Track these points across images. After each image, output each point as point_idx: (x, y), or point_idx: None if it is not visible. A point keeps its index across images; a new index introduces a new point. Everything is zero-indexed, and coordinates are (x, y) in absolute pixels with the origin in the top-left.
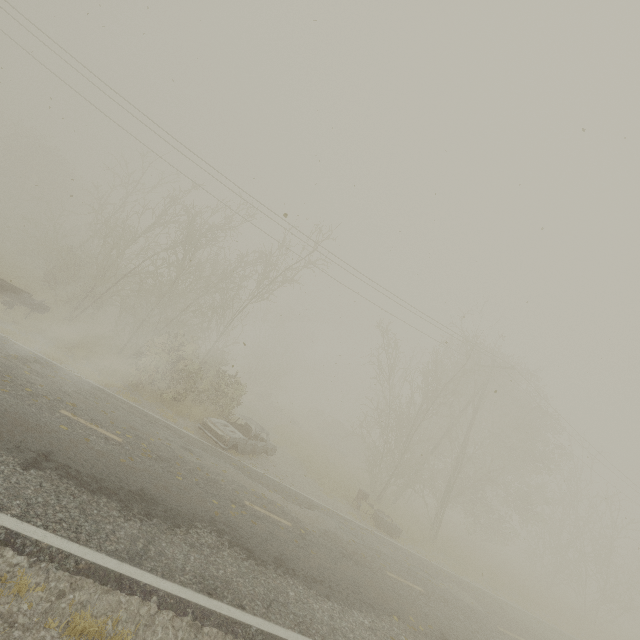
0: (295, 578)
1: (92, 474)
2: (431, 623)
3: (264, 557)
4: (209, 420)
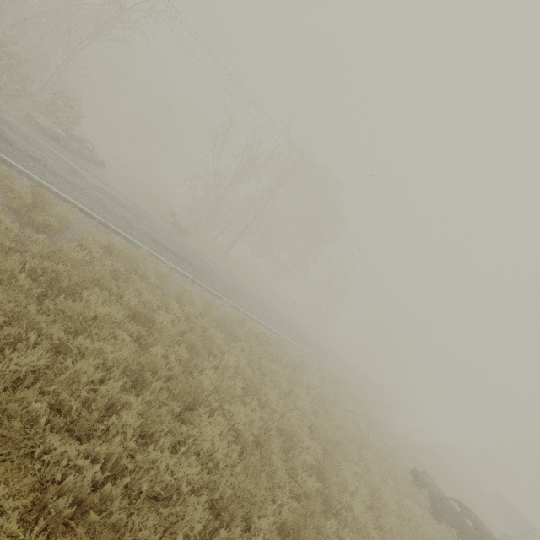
0: (43, 167)
1: None
2: (151, 234)
3: (22, 150)
4: (33, 112)
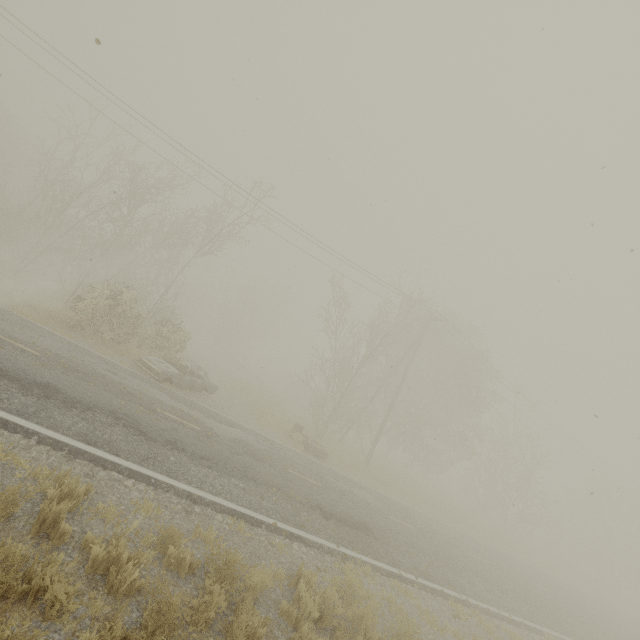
0: (182, 453)
1: None
2: (312, 499)
3: (157, 438)
4: (145, 357)
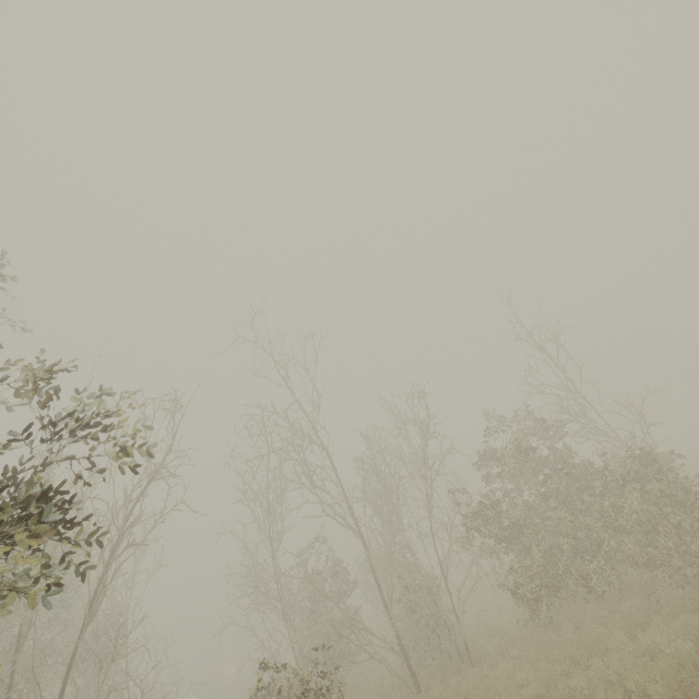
0: None
1: None
2: None
3: None
4: None
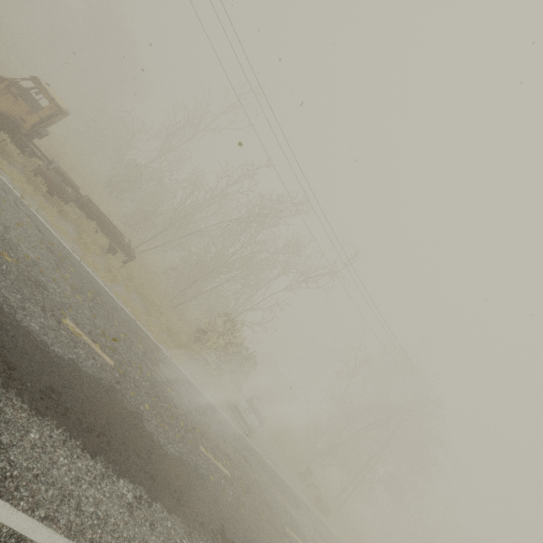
0: None
1: None
2: None
3: None
4: (241, 405)
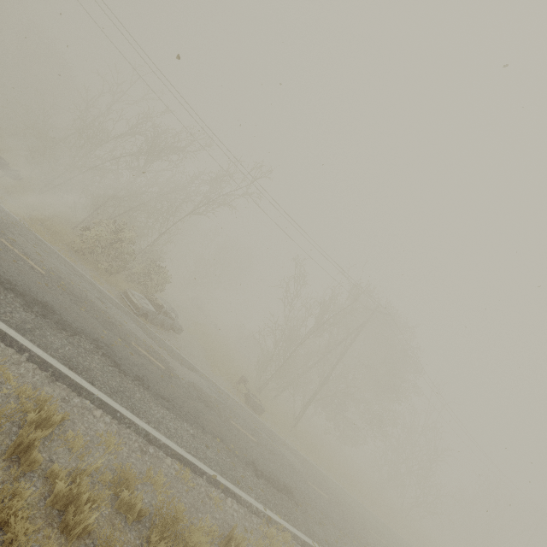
0: (147, 390)
1: (9, 279)
2: (248, 455)
3: (128, 371)
4: (130, 291)
